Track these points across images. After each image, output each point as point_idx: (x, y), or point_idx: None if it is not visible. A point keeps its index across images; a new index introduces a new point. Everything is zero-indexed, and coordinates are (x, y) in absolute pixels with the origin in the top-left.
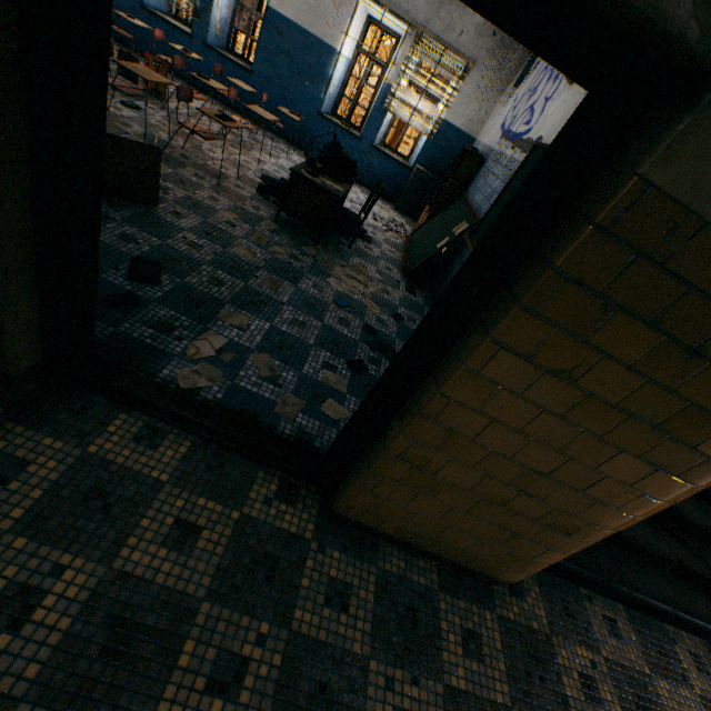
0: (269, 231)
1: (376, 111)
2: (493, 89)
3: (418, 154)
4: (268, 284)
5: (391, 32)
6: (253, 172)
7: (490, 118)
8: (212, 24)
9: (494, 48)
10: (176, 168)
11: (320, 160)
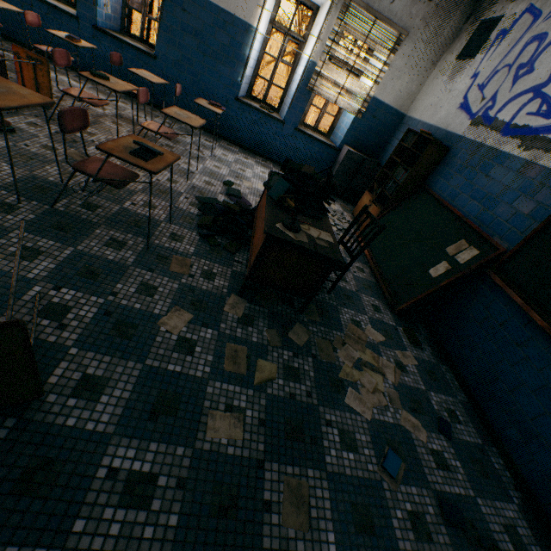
0: (239, 323)
1: (299, 92)
2: (426, 61)
3: (345, 134)
4: (292, 517)
5: (308, 2)
6: (184, 197)
7: (424, 92)
8: (101, 2)
9: (429, 15)
10: (76, 239)
11: (288, 192)
